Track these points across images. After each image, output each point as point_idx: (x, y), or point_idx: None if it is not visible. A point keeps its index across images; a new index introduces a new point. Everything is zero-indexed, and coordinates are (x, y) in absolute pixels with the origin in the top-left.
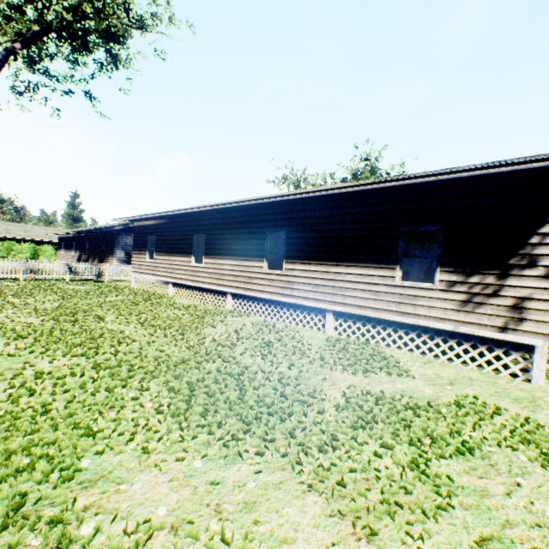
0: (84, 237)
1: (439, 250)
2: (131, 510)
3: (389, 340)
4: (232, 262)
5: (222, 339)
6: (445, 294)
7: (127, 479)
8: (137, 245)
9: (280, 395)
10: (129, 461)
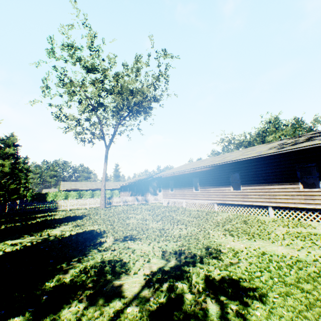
0: (133, 184)
1: (318, 173)
2: (234, 246)
3: (305, 217)
4: (214, 189)
5: (224, 220)
6: None
7: (228, 243)
8: (164, 186)
9: (259, 232)
10: (225, 241)
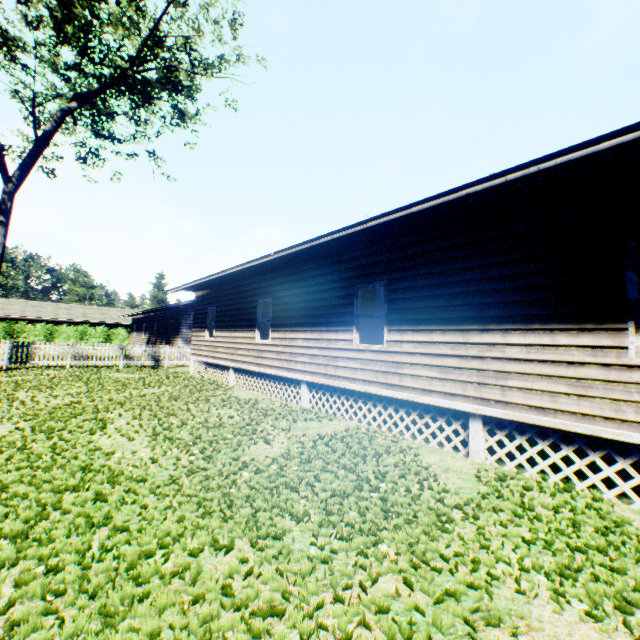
0: (153, 316)
1: None
2: None
3: (627, 486)
4: (307, 336)
5: (272, 473)
6: None
7: None
8: (197, 321)
9: None
10: None
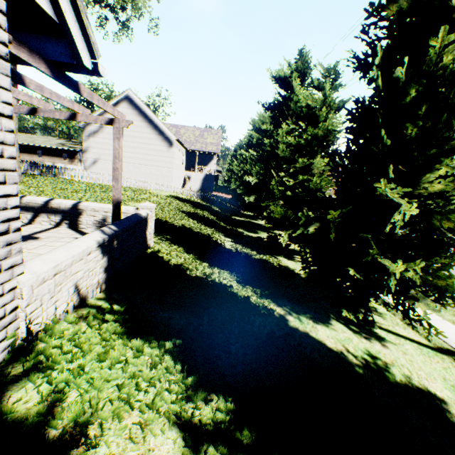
0: None
1: (68, 157)
2: None
3: None
4: (28, 155)
5: None
6: (69, 162)
7: None
8: None
9: None
10: None
